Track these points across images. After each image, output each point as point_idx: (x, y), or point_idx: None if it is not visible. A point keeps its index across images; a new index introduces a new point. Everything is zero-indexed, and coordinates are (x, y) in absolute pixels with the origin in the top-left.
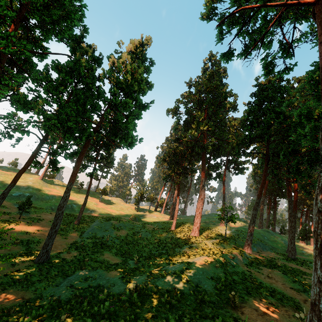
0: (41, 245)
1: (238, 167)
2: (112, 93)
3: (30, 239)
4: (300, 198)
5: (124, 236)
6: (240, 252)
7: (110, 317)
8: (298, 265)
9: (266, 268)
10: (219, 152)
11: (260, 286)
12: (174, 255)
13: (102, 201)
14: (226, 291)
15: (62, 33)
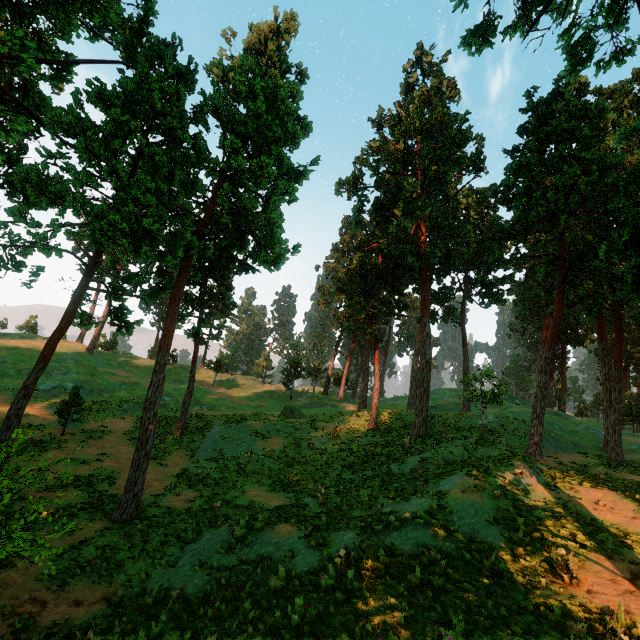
0: (117, 484)
1: (490, 291)
2: (228, 148)
3: (93, 473)
4: (611, 343)
5: (280, 450)
6: (523, 461)
7: (314, 630)
8: (635, 475)
9: (585, 488)
10: (449, 264)
11: (596, 527)
12: (394, 479)
13: (219, 385)
14: (534, 545)
15: (102, 9)
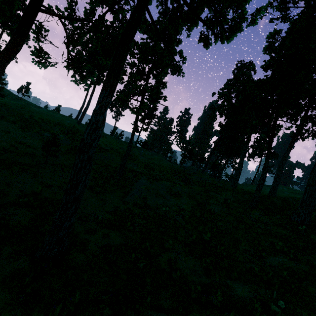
0: None
1: None
2: None
3: (49, 197)
4: None
5: (189, 210)
6: None
7: None
8: None
9: None
10: None
11: None
12: None
13: (143, 155)
14: None
15: None
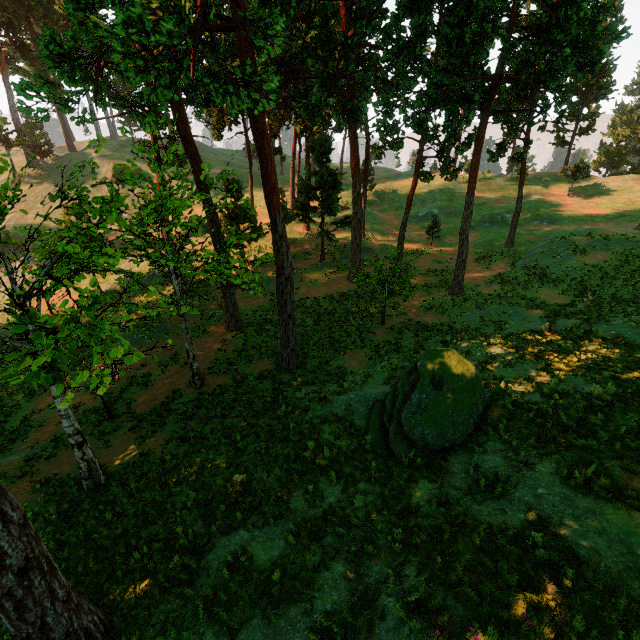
0: None
1: None
2: None
3: (444, 269)
4: None
5: (595, 265)
6: None
7: (504, 342)
8: None
9: None
10: None
11: None
12: None
13: (578, 193)
14: None
15: None
